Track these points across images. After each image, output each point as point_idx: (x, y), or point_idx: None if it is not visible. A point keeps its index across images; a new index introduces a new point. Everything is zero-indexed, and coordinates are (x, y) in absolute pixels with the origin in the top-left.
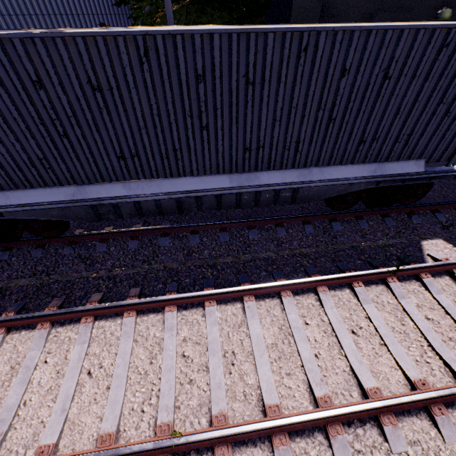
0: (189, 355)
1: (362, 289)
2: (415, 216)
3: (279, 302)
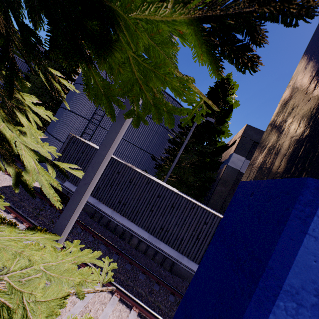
0: None
1: None
2: None
3: (129, 311)
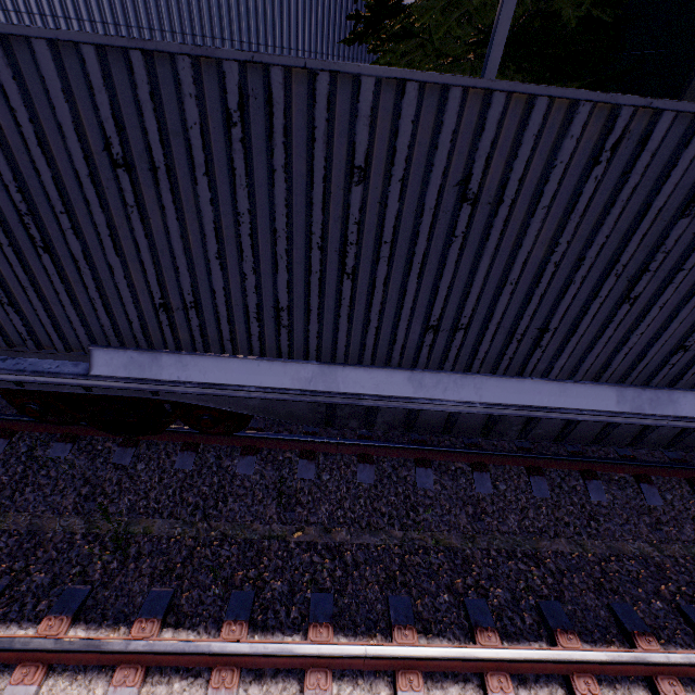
0: None
1: None
2: None
3: None
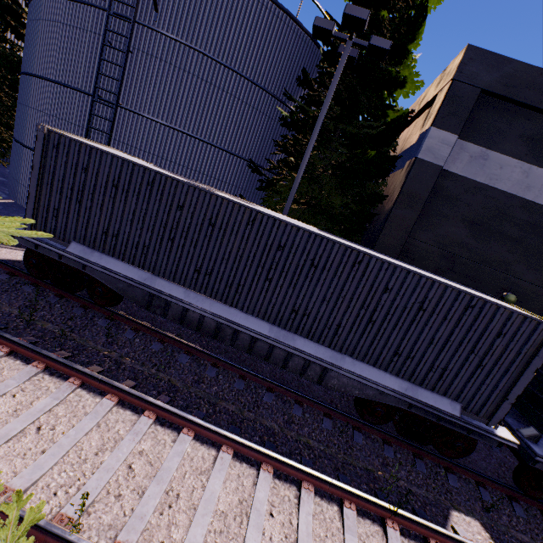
0: (136, 469)
1: (352, 513)
2: (453, 476)
3: (256, 474)
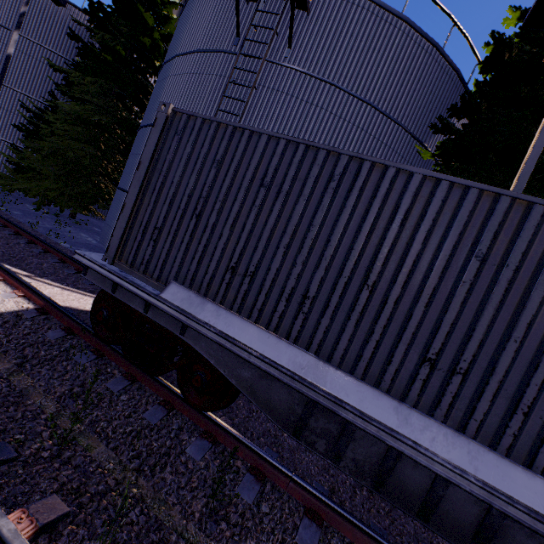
0: None
1: None
2: None
3: None
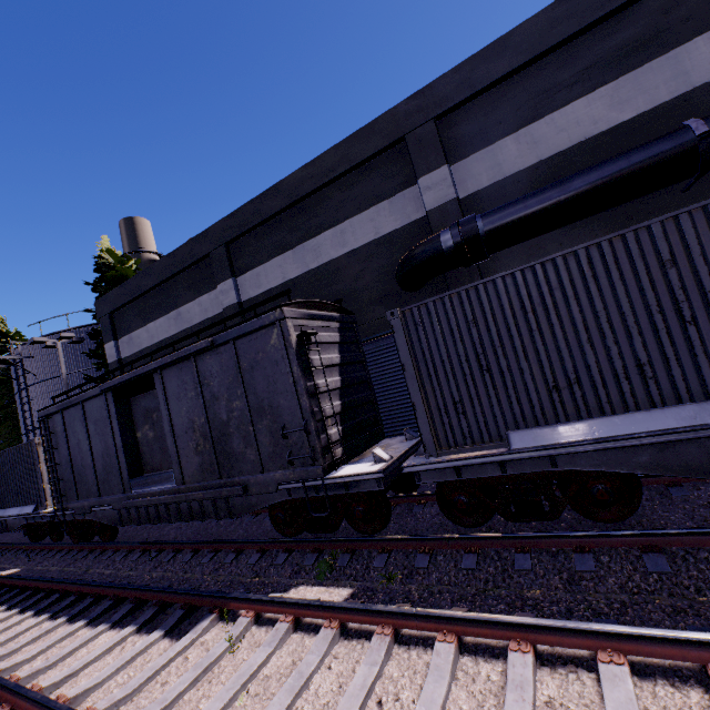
0: None
1: None
2: (47, 552)
3: None
